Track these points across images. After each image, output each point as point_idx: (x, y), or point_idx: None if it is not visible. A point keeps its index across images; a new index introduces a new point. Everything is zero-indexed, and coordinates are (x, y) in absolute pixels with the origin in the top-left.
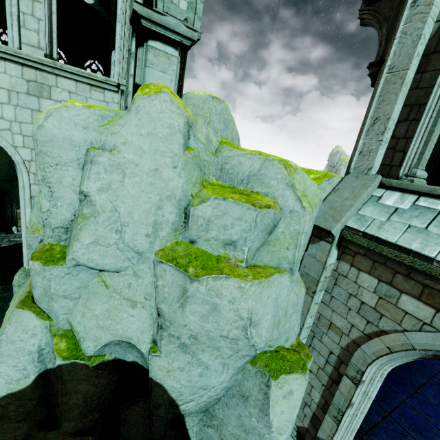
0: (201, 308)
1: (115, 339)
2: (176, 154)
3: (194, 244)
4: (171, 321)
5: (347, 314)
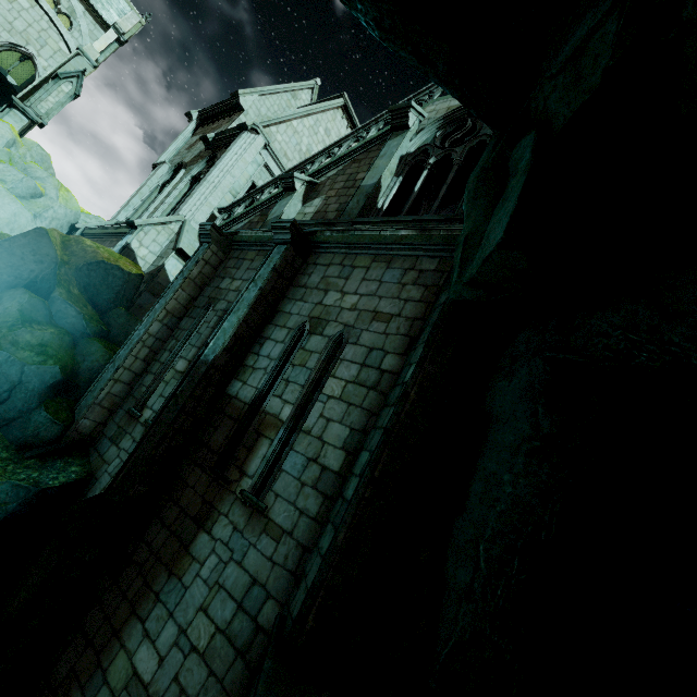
0: None
1: None
2: None
3: None
4: None
5: None
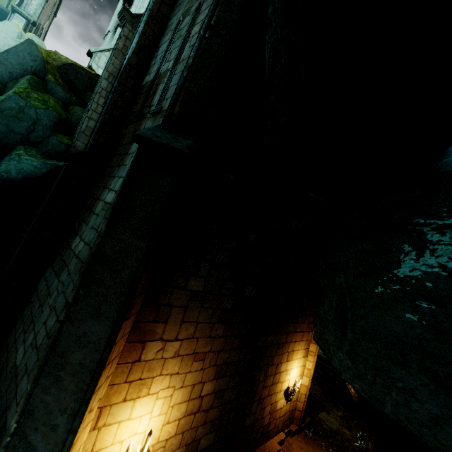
0: None
1: None
2: (14, 37)
3: None
4: None
5: None
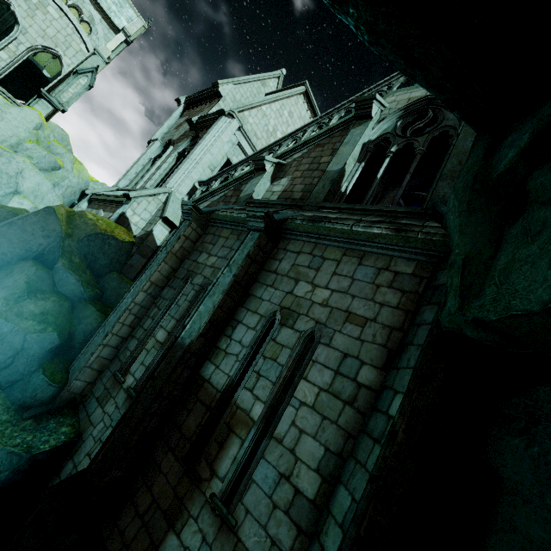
0: (4, 160)
1: None
2: (29, 128)
3: (17, 153)
4: None
5: None
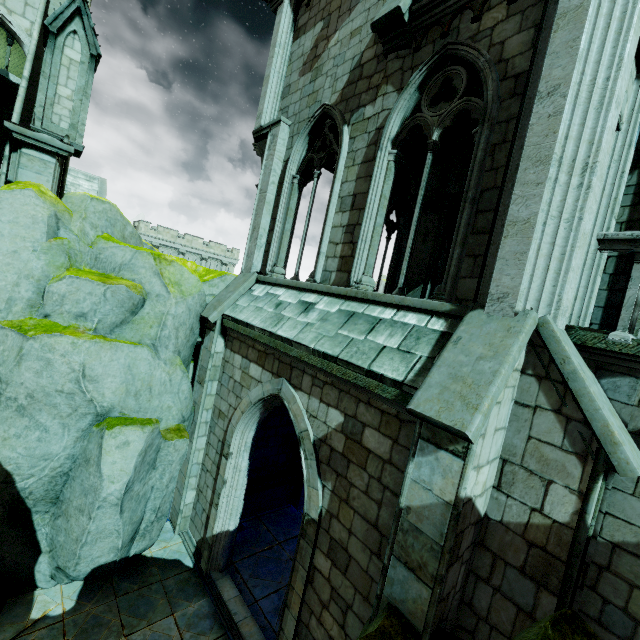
0: (36, 364)
1: None
2: (38, 240)
3: (49, 318)
4: (8, 382)
5: (228, 396)
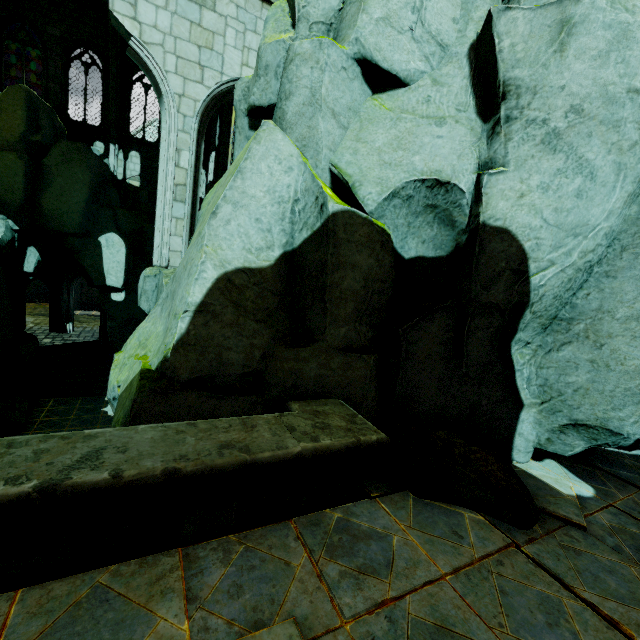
0: (596, 41)
1: (412, 178)
2: None
3: None
4: (536, 87)
5: None
